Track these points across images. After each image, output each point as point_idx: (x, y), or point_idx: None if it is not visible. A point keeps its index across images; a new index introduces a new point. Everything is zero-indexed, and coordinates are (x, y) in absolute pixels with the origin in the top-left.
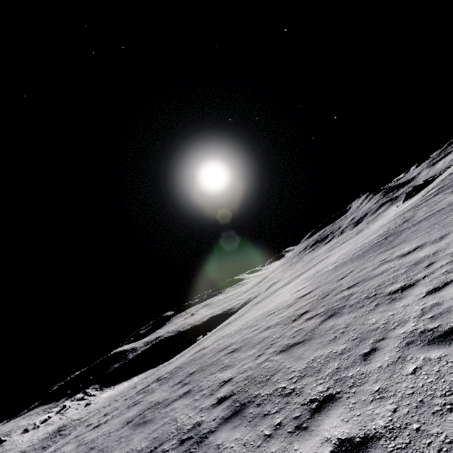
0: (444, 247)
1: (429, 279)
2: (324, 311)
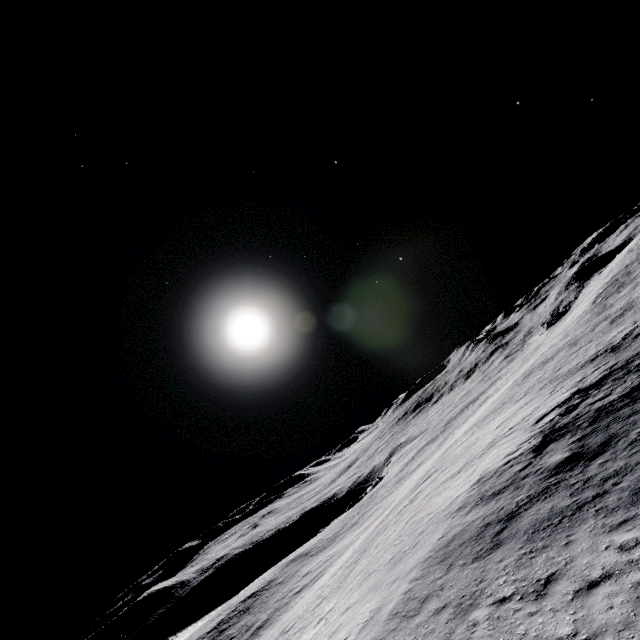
0: None
1: None
2: (615, 312)
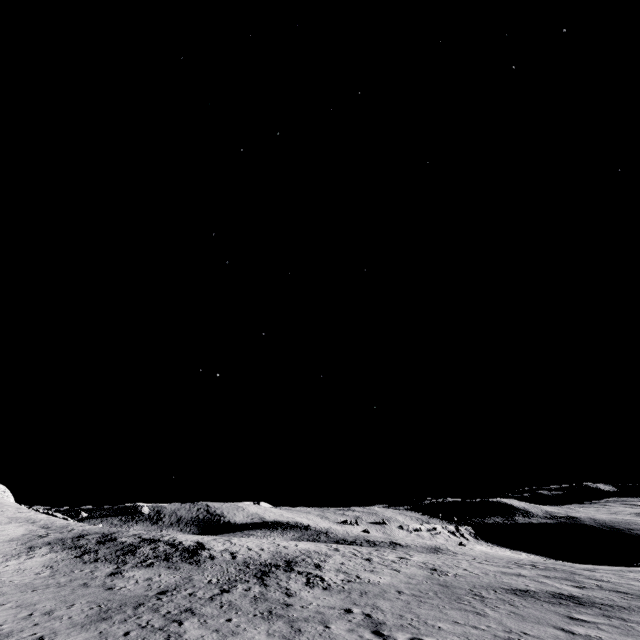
0: None
1: None
2: None
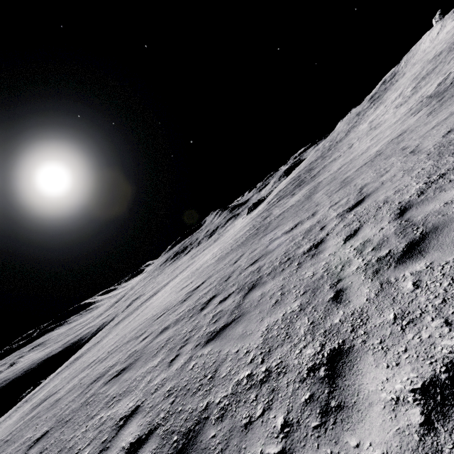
0: (323, 217)
1: (335, 234)
2: (238, 288)
